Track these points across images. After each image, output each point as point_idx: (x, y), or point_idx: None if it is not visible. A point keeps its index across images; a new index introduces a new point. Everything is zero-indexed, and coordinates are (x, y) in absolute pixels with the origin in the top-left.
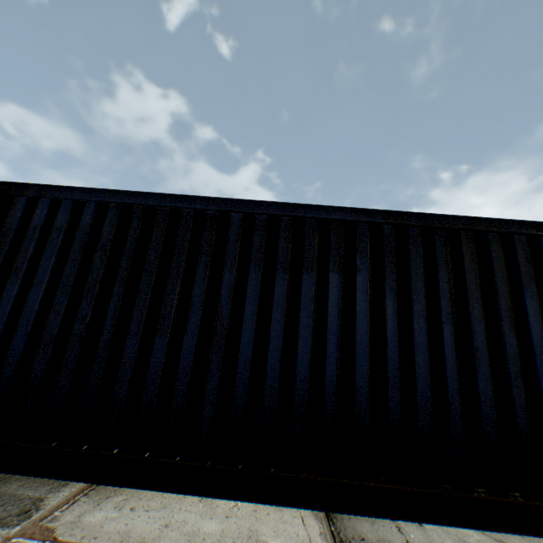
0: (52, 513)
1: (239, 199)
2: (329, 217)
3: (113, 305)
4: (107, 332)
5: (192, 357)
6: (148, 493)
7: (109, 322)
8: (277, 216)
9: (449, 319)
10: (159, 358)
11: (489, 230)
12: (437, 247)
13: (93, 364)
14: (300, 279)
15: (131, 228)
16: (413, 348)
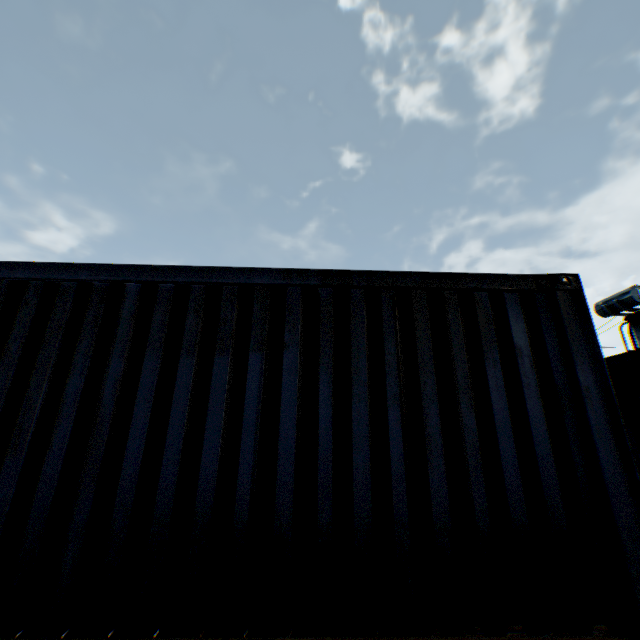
0: None
1: (139, 265)
2: (253, 282)
3: None
4: None
5: (55, 482)
6: None
7: None
8: (187, 284)
9: (396, 401)
10: (8, 488)
11: (445, 287)
12: (384, 311)
13: None
14: (211, 363)
15: None
16: (351, 443)
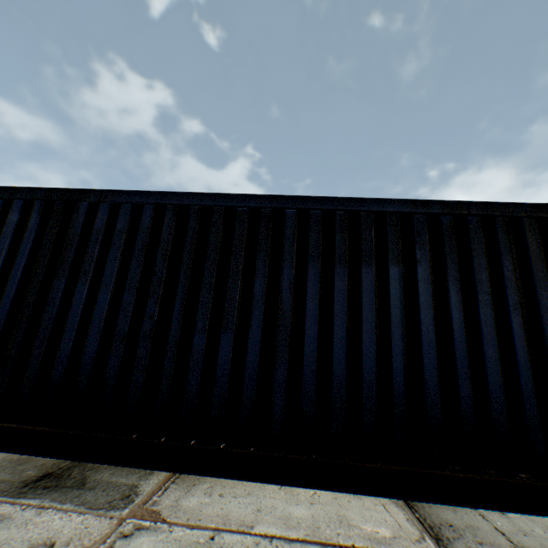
0: (150, 498)
1: (292, 196)
2: (385, 210)
3: (178, 303)
4: (174, 329)
5: (258, 352)
6: (228, 481)
7: (175, 320)
8: (332, 211)
9: (516, 308)
10: (227, 353)
11: None
12: (499, 236)
13: (164, 360)
14: (360, 273)
15: (188, 228)
16: (481, 338)
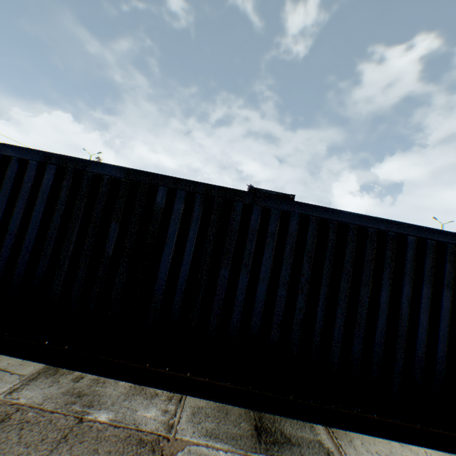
0: None
1: (414, 225)
2: None
3: (321, 302)
4: (319, 322)
5: (382, 347)
6: (366, 437)
7: (319, 315)
8: (444, 243)
9: None
10: (359, 345)
11: None
12: None
13: (312, 344)
14: None
15: (328, 240)
16: None
